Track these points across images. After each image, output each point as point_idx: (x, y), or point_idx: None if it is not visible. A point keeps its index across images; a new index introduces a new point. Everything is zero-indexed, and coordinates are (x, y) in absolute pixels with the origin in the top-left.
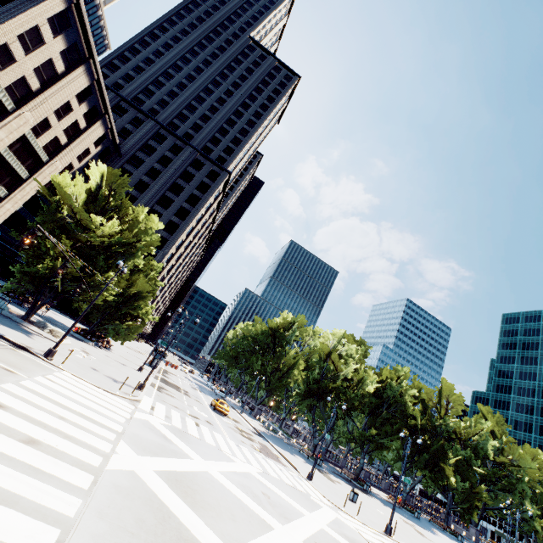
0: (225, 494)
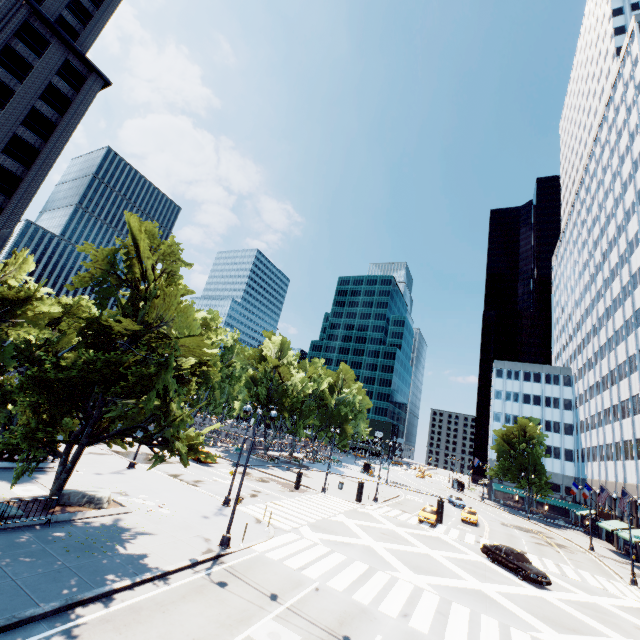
0: (407, 554)
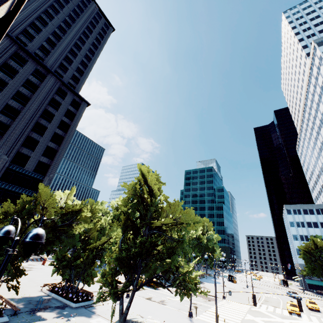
0: None
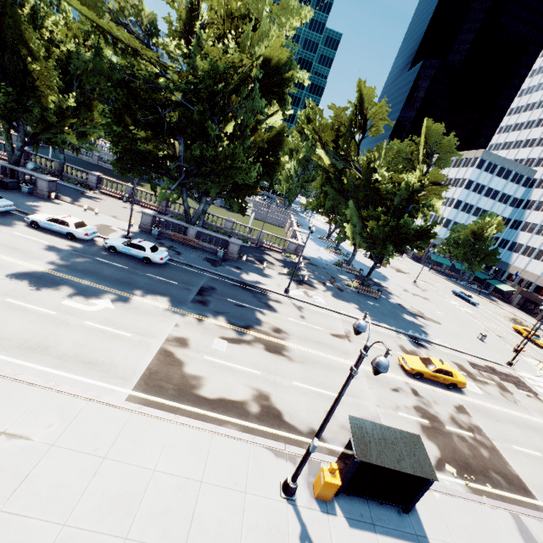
0: None
